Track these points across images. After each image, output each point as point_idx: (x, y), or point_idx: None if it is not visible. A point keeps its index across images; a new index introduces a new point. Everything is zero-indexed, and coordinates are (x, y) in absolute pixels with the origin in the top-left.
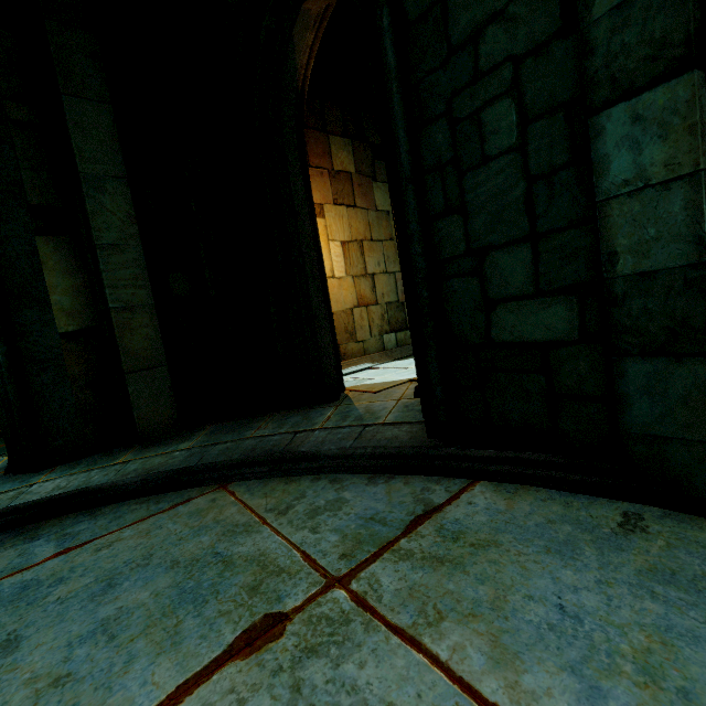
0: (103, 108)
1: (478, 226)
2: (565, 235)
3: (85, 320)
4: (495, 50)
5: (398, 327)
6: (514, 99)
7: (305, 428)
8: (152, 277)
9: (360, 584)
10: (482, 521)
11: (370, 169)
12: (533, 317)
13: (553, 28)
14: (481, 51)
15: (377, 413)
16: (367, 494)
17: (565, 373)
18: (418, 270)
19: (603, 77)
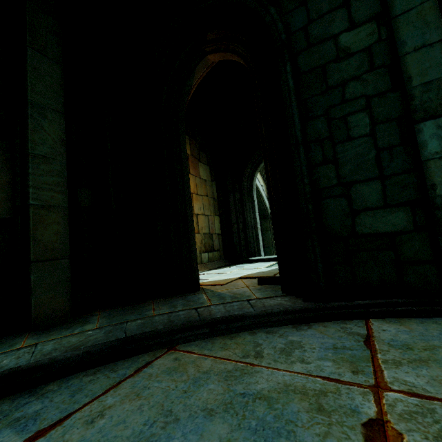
0: (56, 66)
1: (345, 171)
2: (401, 177)
3: (0, 211)
4: (355, 91)
5: (209, 249)
6: (367, 113)
7: (198, 305)
8: (67, 187)
9: (397, 385)
10: (407, 337)
11: (197, 155)
12: (384, 218)
13: (387, 87)
14: (346, 91)
15: (244, 293)
16: (308, 336)
17: (406, 249)
18: (305, 193)
19: (420, 109)
